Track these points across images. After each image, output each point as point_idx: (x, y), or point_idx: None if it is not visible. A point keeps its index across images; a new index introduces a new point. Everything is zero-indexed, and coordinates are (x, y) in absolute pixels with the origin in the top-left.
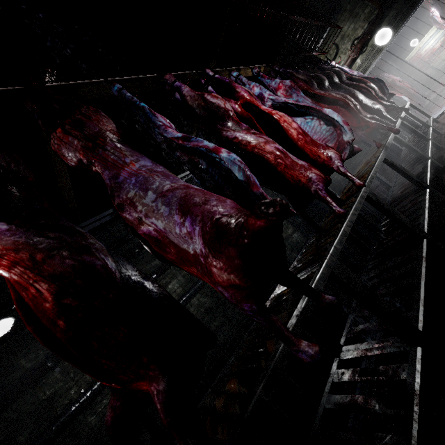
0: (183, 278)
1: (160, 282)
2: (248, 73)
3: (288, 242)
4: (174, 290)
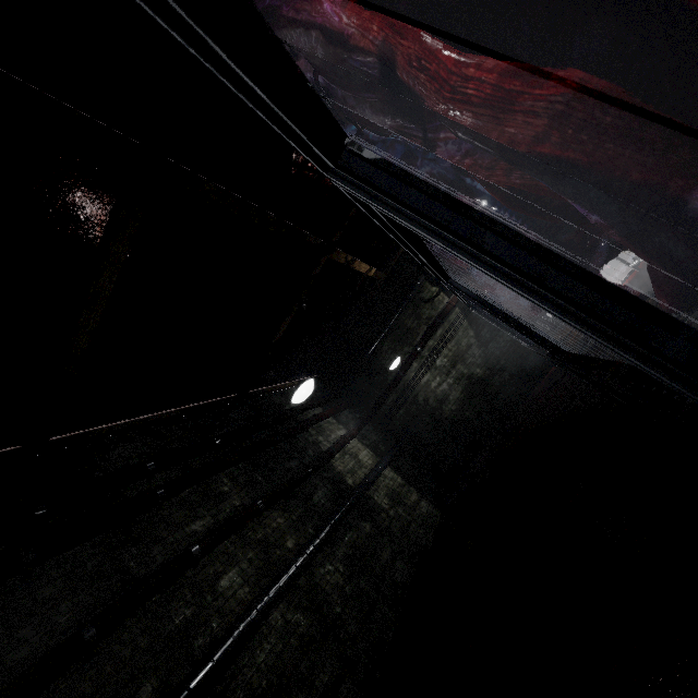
0: (250, 565)
1: (204, 571)
2: (361, 268)
3: (417, 514)
4: (232, 591)
